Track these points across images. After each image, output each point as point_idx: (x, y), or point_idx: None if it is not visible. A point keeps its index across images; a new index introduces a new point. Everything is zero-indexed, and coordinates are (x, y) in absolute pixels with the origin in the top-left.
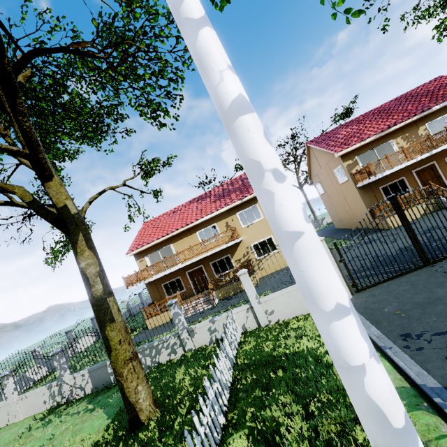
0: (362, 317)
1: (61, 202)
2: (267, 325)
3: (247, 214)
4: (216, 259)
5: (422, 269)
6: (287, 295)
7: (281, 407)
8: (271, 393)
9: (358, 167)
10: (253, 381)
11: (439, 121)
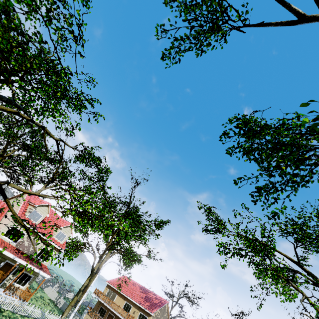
0: None
1: (95, 268)
2: None
3: (142, 317)
4: None
5: None
6: None
7: None
8: None
9: None
10: None
11: None
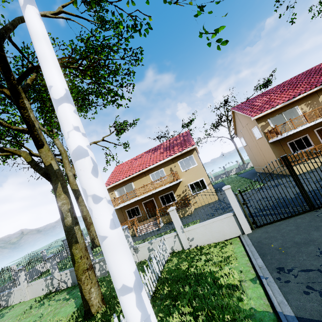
0: (254, 249)
1: (48, 162)
2: (189, 248)
3: (185, 162)
4: (163, 194)
5: (308, 213)
6: (203, 227)
7: (179, 316)
8: (176, 304)
9: (270, 127)
10: (167, 292)
11: None
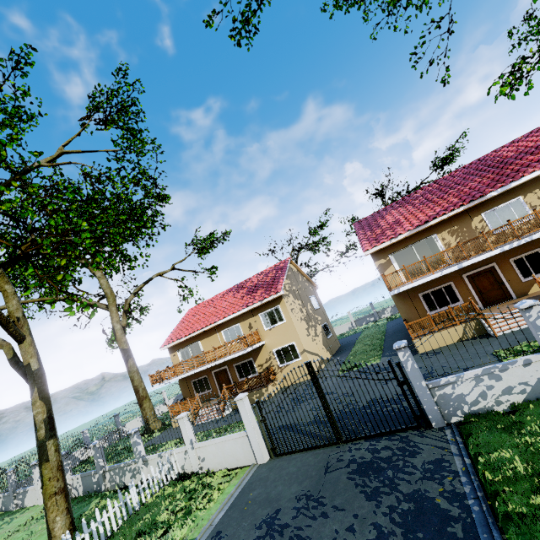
0: (236, 494)
1: (27, 361)
2: (198, 471)
3: (270, 315)
4: (240, 361)
5: (328, 449)
6: (215, 446)
7: None
8: None
9: (392, 267)
10: (121, 537)
11: (502, 209)
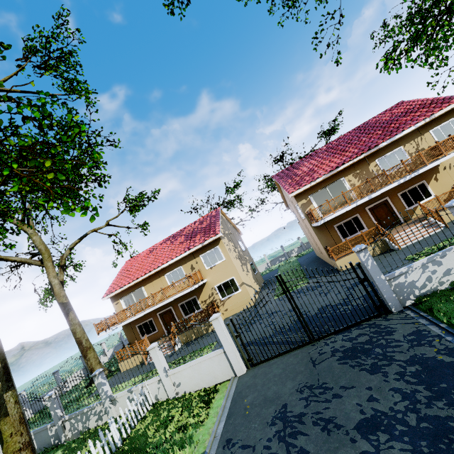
0: (229, 405)
1: None
2: (174, 397)
3: (210, 256)
4: (184, 300)
5: (304, 348)
6: (191, 369)
7: None
8: None
9: (312, 206)
10: None
11: (389, 156)
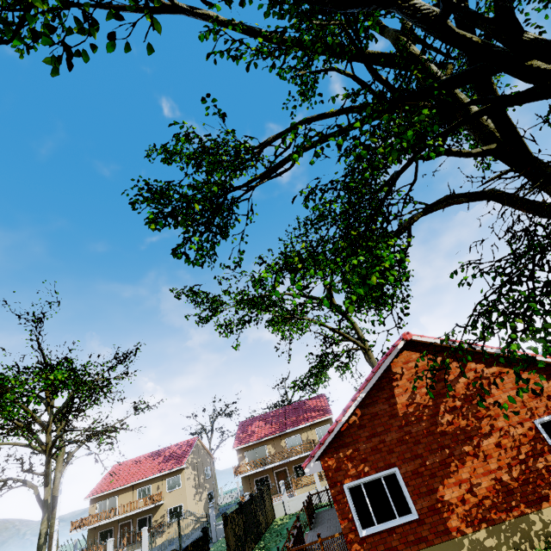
0: None
1: (47, 497)
2: None
3: (173, 481)
4: (143, 516)
5: None
6: None
7: None
8: None
9: (245, 460)
10: None
11: (293, 438)
